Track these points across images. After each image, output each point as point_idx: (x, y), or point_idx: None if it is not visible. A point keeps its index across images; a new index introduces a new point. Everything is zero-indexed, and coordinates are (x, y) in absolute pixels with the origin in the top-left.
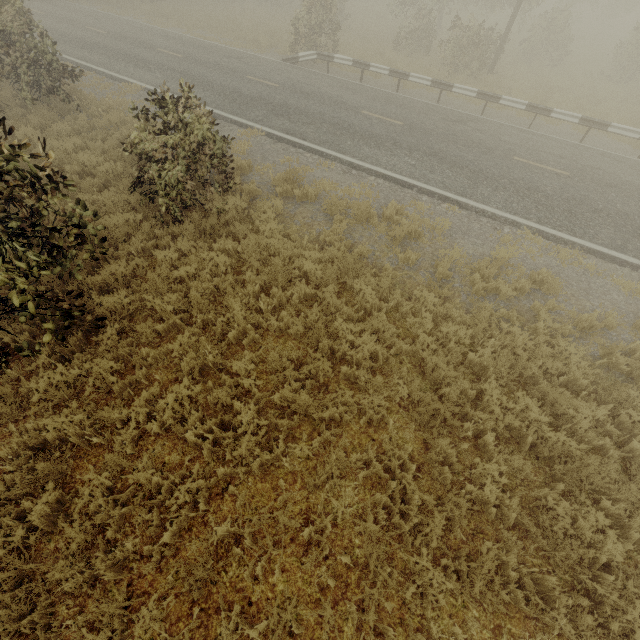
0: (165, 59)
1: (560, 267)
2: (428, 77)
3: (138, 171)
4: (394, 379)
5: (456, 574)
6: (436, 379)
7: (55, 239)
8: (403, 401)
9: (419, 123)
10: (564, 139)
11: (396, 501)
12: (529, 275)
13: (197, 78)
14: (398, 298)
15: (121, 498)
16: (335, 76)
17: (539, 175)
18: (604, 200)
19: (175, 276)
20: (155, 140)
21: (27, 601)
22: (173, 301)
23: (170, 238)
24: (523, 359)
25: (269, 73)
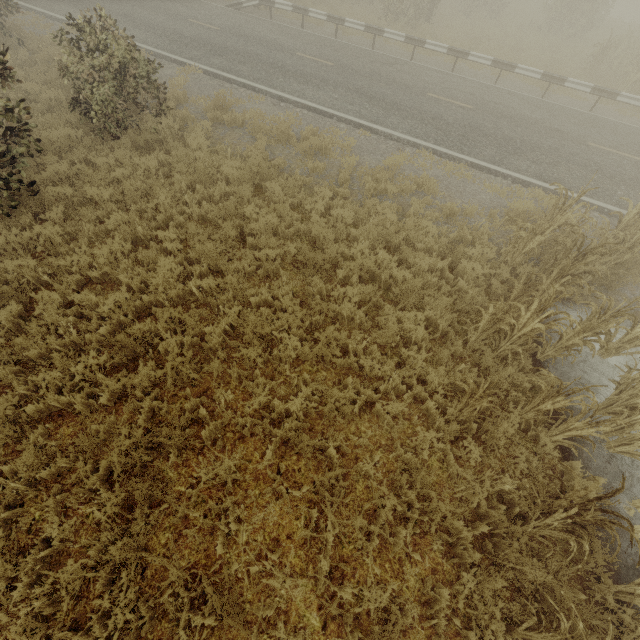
0: (106, 1)
1: (445, 177)
2: (362, 22)
3: (76, 93)
4: (286, 242)
5: (316, 356)
6: (324, 248)
7: (3, 141)
8: (297, 264)
9: (349, 64)
10: (480, 81)
11: (278, 316)
12: (414, 179)
13: (138, 20)
14: (303, 195)
15: (69, 313)
16: (277, 22)
17: (446, 108)
18: (496, 127)
19: (114, 180)
20: (87, 58)
21: (1, 364)
22: (111, 195)
23: (109, 152)
24: (391, 231)
25: (211, 17)
